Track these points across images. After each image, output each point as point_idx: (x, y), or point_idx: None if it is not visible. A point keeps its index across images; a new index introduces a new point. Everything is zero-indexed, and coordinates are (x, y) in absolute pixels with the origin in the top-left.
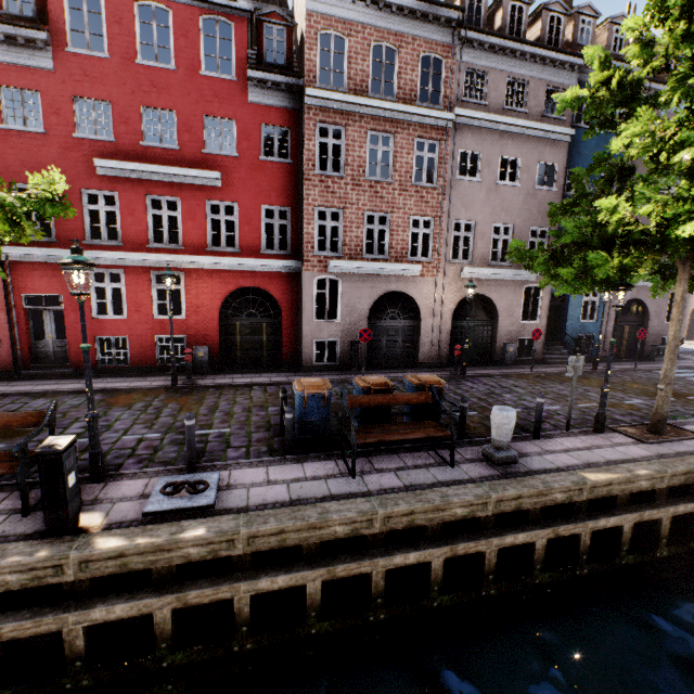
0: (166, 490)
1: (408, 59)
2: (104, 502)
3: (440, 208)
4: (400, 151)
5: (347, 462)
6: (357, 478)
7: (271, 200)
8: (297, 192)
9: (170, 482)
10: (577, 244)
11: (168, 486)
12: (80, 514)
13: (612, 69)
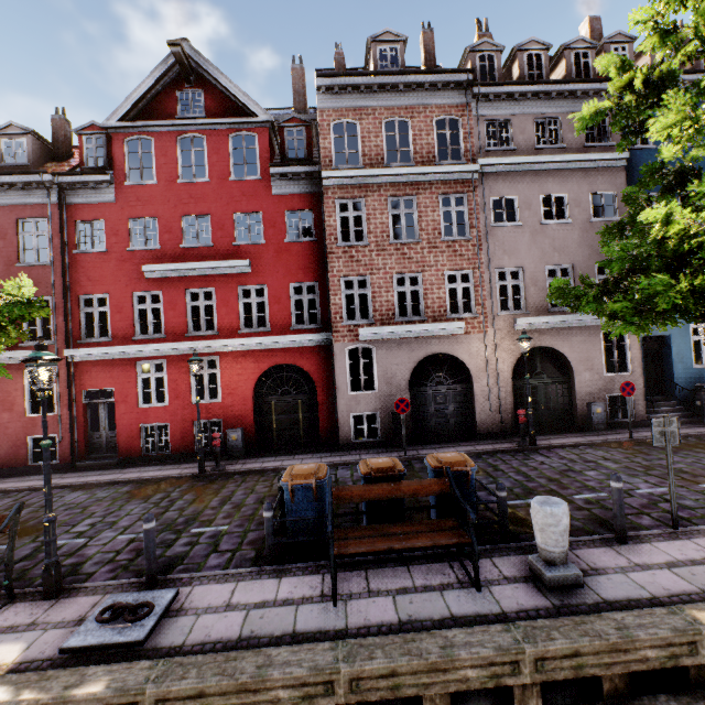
0: (105, 614)
1: (421, 126)
2: (38, 628)
3: (478, 259)
4: (424, 210)
5: (336, 578)
6: (338, 605)
7: (298, 277)
8: (323, 266)
9: (114, 602)
10: (635, 271)
11: (110, 608)
12: (3, 644)
13: (632, 71)
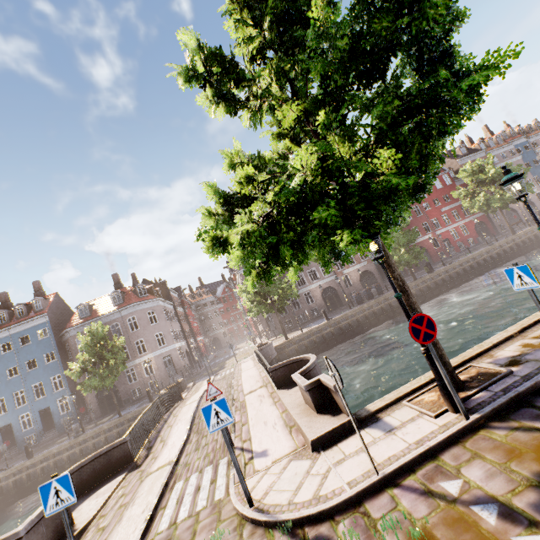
0: None
1: None
2: None
3: None
4: None
5: None
6: None
7: None
8: None
9: None
10: None
11: None
12: None
13: None
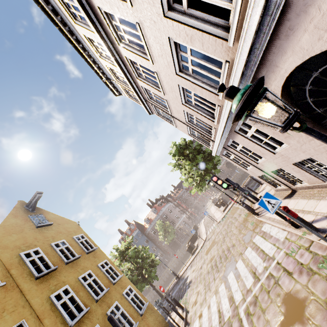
0: None
1: None
2: None
3: None
4: None
5: None
6: None
7: None
8: None
9: None
10: None
11: None
12: None
13: None
